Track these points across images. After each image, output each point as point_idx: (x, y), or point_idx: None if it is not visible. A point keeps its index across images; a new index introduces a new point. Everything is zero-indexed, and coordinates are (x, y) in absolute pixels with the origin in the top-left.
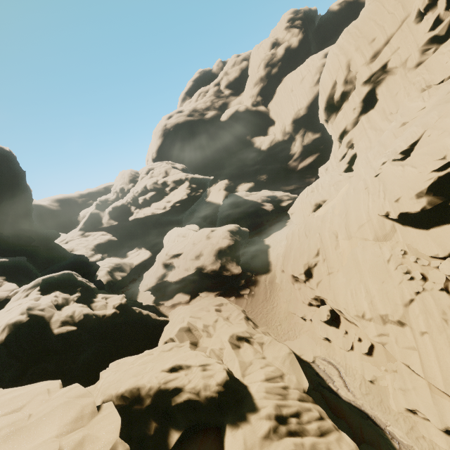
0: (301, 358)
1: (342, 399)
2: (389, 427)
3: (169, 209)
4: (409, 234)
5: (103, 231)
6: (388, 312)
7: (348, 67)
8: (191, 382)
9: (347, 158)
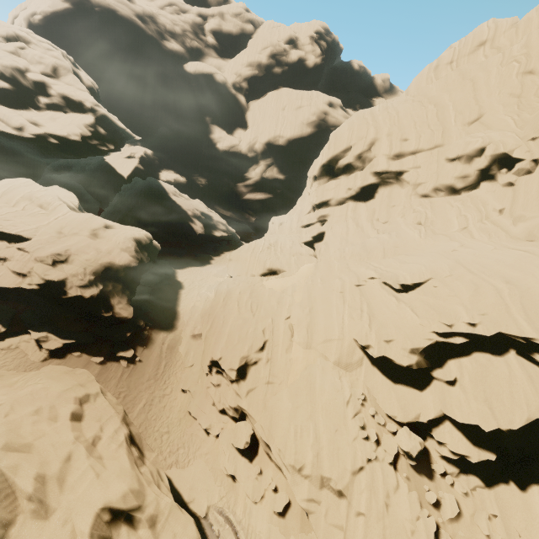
0: (189, 507)
1: None
2: None
3: (28, 137)
4: (374, 377)
5: None
6: (333, 477)
7: (371, 145)
8: None
9: (316, 232)
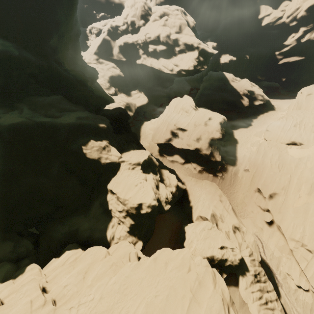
0: None
1: (261, 258)
2: (276, 274)
3: (174, 73)
4: None
5: (113, 63)
6: (308, 246)
7: None
8: (230, 257)
9: None
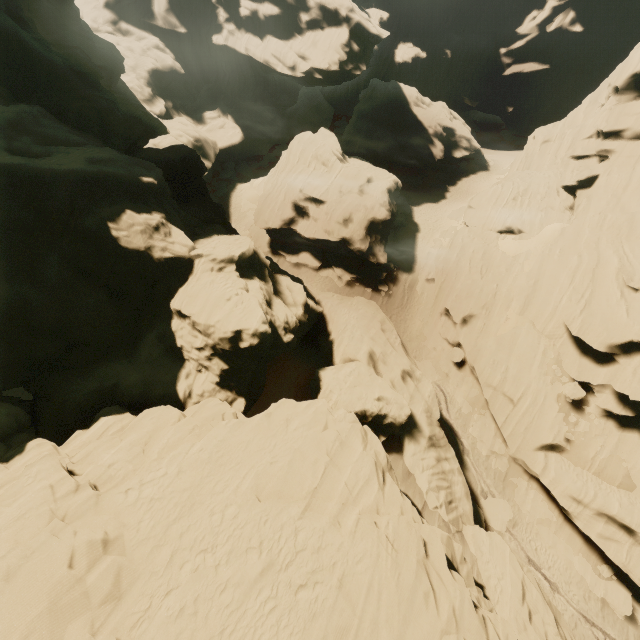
0: None
1: (442, 417)
2: (462, 439)
3: (299, 76)
4: (568, 347)
5: (157, 37)
6: (510, 391)
7: None
8: (392, 412)
9: (584, 176)
